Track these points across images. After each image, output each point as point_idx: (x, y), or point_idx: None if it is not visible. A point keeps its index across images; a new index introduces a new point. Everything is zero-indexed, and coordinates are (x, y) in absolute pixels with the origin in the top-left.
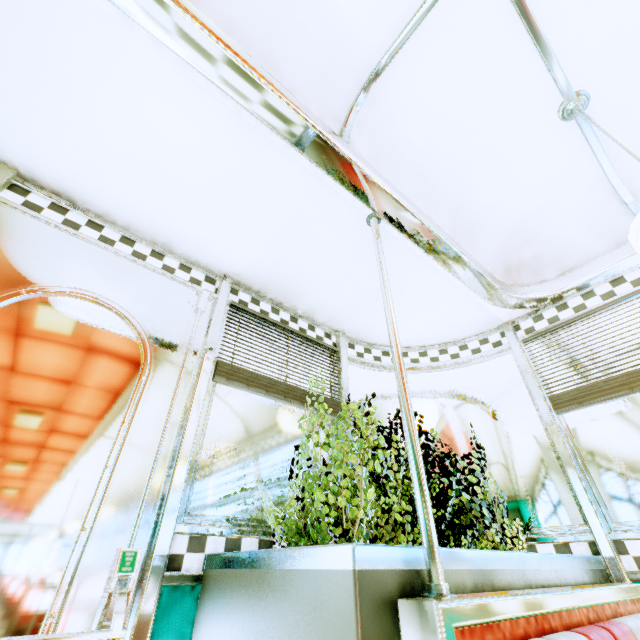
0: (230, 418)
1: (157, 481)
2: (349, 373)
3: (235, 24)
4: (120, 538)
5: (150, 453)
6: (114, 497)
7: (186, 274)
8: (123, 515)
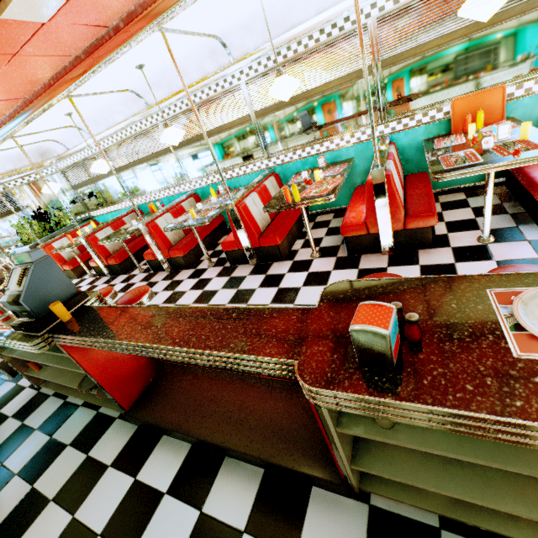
0: None
1: None
2: (16, 193)
3: None
4: None
5: None
6: None
7: None
8: None
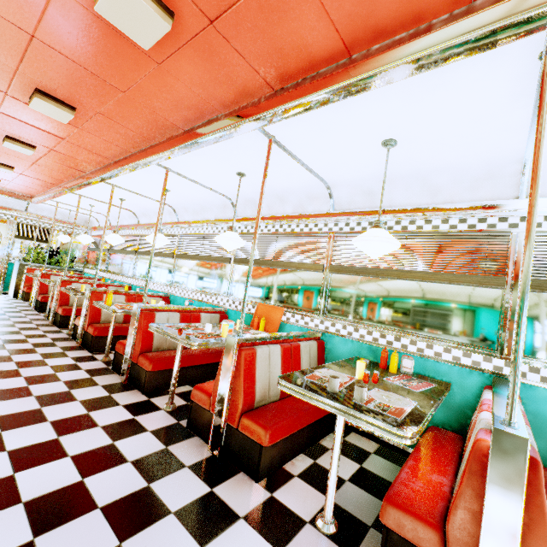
0: (20, 243)
1: (6, 252)
2: (56, 233)
3: None
4: (2, 257)
5: (4, 248)
6: (0, 253)
7: (6, 217)
8: (2, 255)
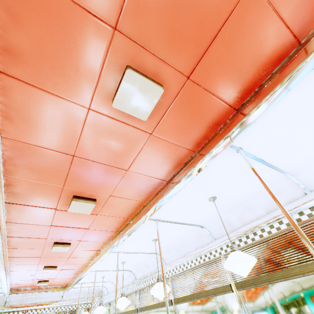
0: None
1: None
2: (79, 312)
3: (47, 298)
4: None
5: None
6: None
7: (49, 310)
8: None
